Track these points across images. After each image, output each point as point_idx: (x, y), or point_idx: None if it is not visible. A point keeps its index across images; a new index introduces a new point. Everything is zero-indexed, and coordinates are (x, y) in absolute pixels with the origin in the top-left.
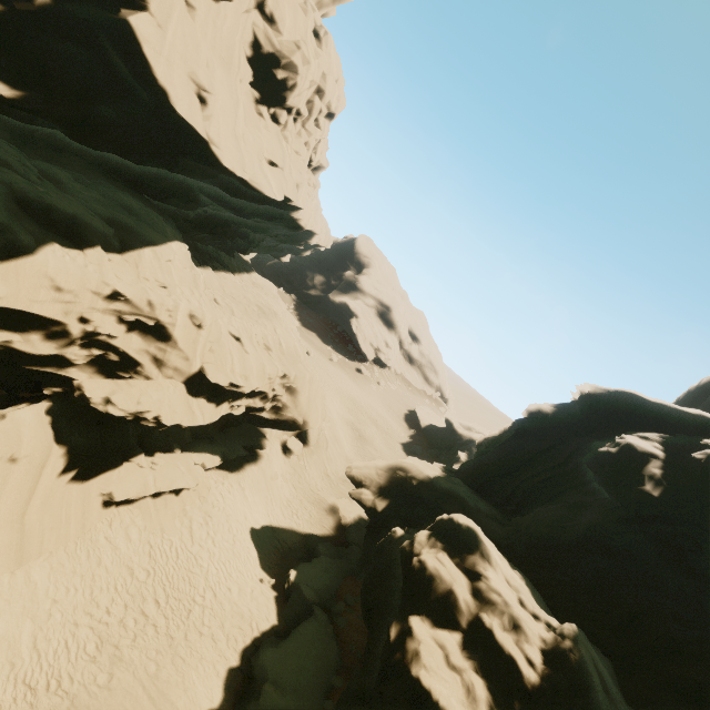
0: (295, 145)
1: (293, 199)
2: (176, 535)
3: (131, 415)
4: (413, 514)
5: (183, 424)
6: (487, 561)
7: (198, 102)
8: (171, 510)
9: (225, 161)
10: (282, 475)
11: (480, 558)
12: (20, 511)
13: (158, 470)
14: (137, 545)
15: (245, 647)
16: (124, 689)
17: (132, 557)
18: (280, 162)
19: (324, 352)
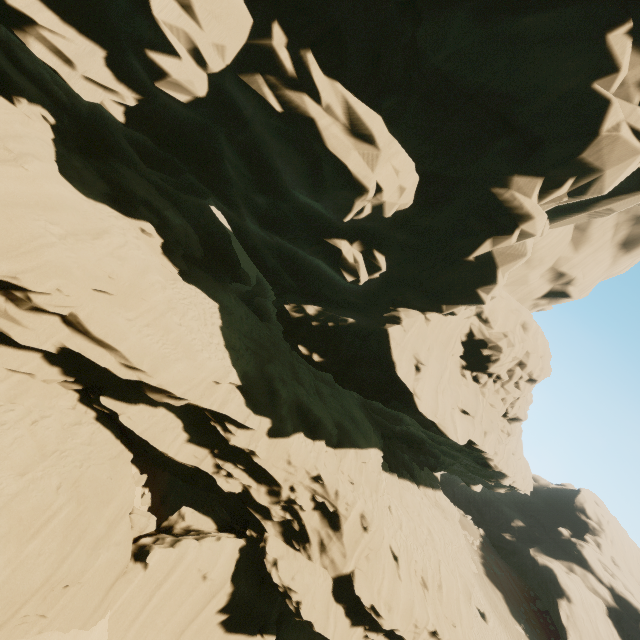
0: (491, 399)
1: (478, 443)
2: None
3: (283, 586)
4: None
5: (315, 625)
6: None
7: (414, 370)
8: None
9: (421, 408)
10: None
11: None
12: (183, 627)
13: None
14: None
15: None
16: None
17: None
18: (471, 411)
19: (510, 629)
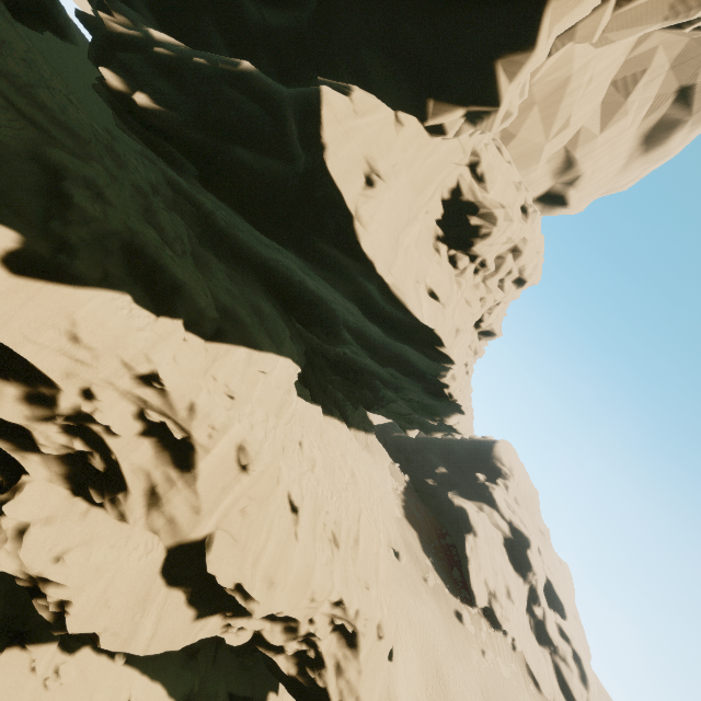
0: (468, 294)
1: (446, 341)
2: None
3: (27, 577)
4: None
5: (102, 638)
6: None
7: (362, 180)
8: None
9: (366, 241)
10: None
11: None
12: None
13: (50, 692)
14: None
15: None
16: None
17: None
18: (443, 296)
19: (420, 563)
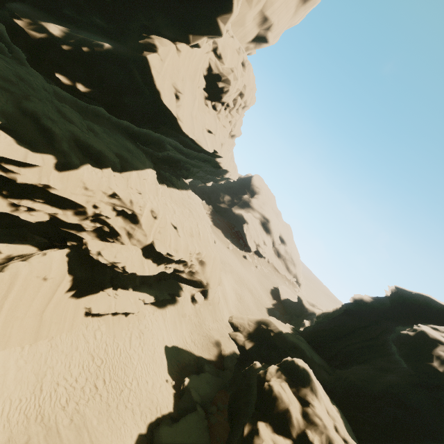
0: (223, 122)
1: (218, 151)
2: (122, 341)
3: (110, 263)
4: (268, 355)
5: (137, 273)
6: (314, 395)
7: (174, 98)
8: (121, 325)
9: (184, 129)
10: (189, 315)
11: (310, 391)
12: (42, 309)
13: (118, 299)
14: (99, 342)
15: (151, 422)
16: (77, 431)
17: (95, 349)
18: (214, 131)
19: (224, 242)
